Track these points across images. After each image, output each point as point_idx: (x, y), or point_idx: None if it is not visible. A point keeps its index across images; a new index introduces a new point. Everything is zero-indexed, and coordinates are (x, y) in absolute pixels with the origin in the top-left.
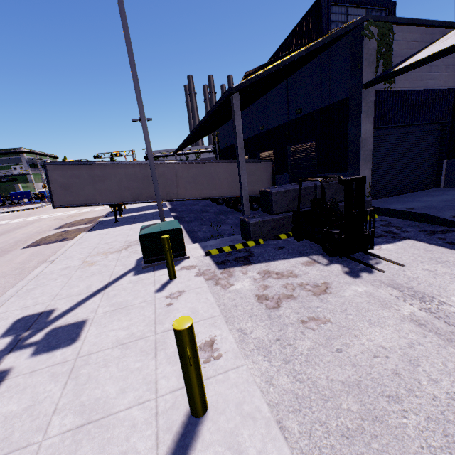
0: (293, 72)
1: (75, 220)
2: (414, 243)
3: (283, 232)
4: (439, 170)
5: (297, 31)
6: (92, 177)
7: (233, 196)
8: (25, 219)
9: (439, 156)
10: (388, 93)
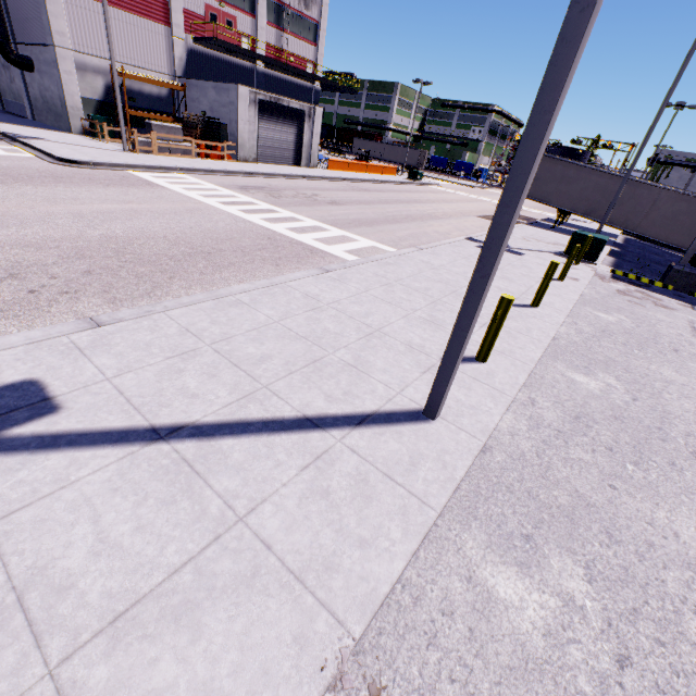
0: None
1: None
2: None
3: None
4: None
5: None
6: (562, 176)
7: None
8: (468, 195)
9: None
10: None
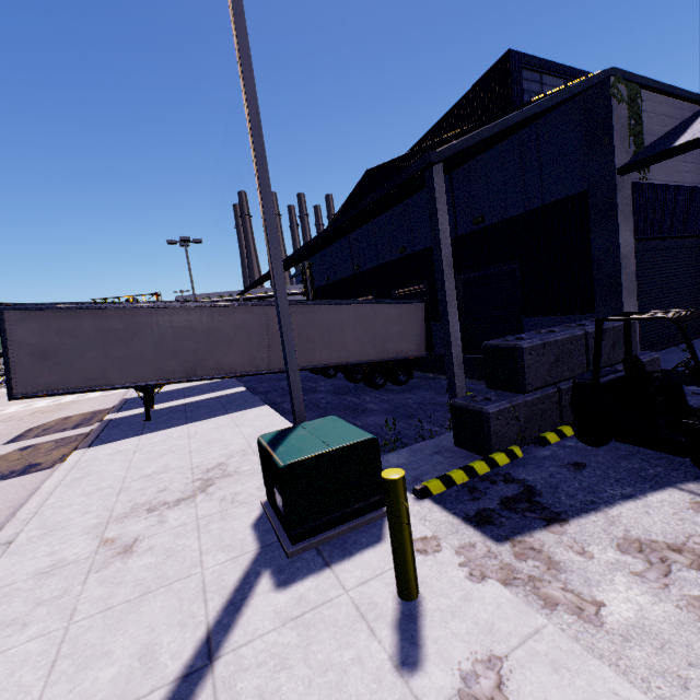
0: (471, 159)
1: (49, 420)
2: None
3: (543, 428)
4: None
5: (464, 105)
6: (104, 333)
7: (366, 361)
8: None
9: None
10: (643, 187)
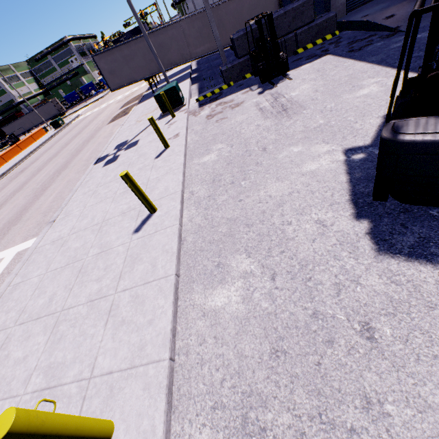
0: None
1: (129, 100)
2: (326, 58)
3: (250, 72)
4: None
5: None
6: (124, 58)
7: None
8: (100, 107)
9: None
10: None
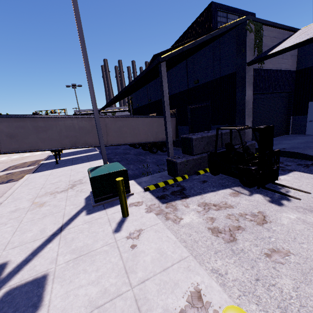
0: (193, 54)
1: (18, 163)
2: (301, 174)
3: (200, 169)
4: (288, 123)
5: (193, 27)
6: (36, 128)
7: (149, 142)
8: None
9: (288, 114)
10: (260, 70)
